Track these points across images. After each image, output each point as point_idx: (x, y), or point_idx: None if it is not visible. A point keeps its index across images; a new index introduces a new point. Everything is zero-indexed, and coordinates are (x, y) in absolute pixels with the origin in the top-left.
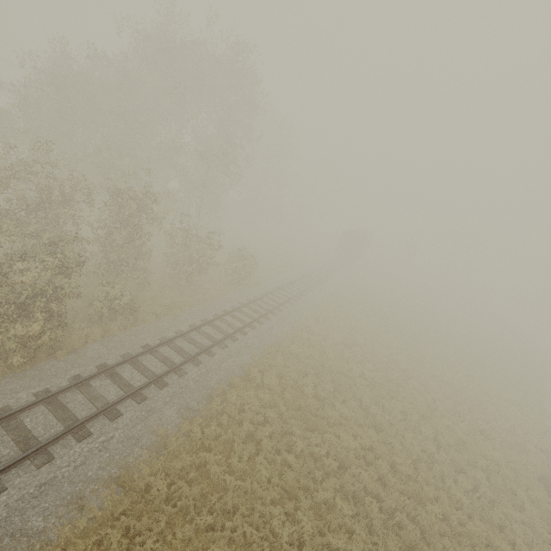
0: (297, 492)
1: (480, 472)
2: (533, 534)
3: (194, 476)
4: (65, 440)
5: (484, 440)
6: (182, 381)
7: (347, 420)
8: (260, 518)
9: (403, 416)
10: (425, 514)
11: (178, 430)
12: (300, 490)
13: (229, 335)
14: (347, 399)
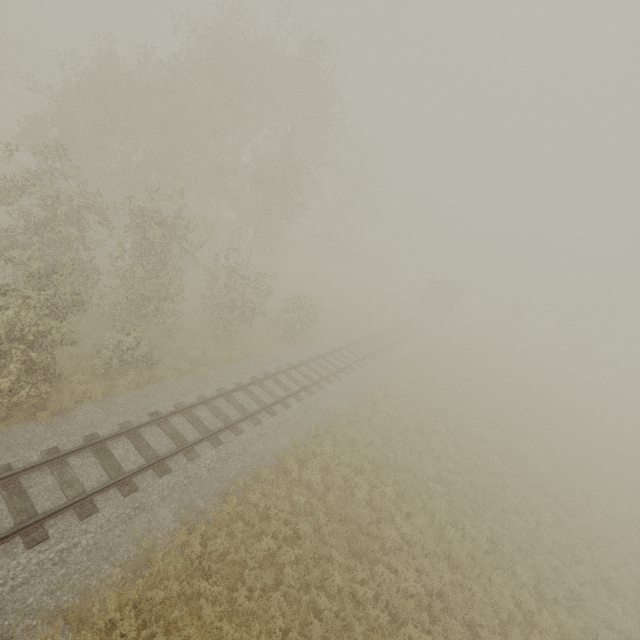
0: None
1: None
2: None
3: (178, 615)
4: (9, 543)
5: (609, 596)
6: (190, 468)
7: (410, 544)
8: None
9: (491, 545)
10: None
11: (171, 540)
12: None
13: (265, 407)
14: (413, 512)
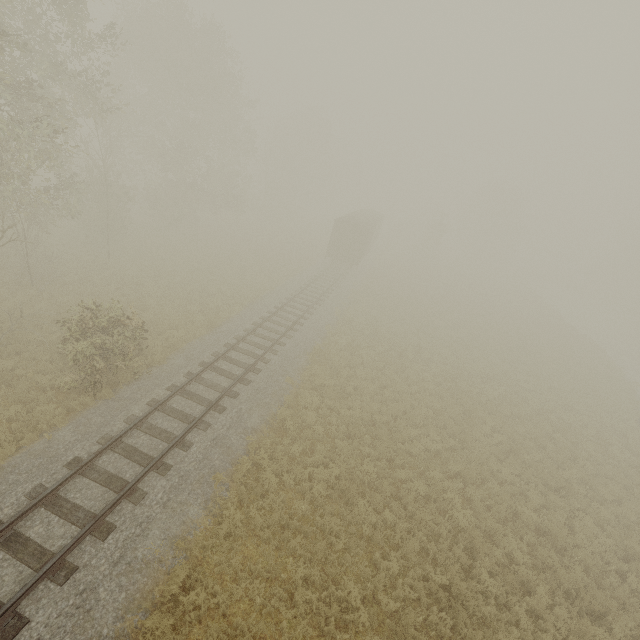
0: None
1: None
2: None
3: None
4: None
5: None
6: None
7: None
8: None
9: None
10: None
11: None
12: None
13: None
14: None
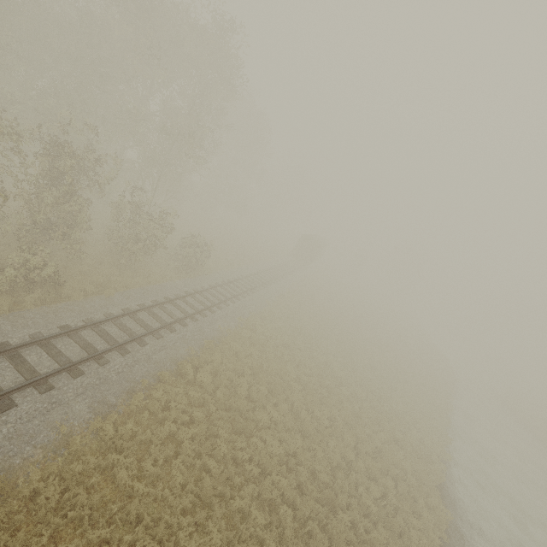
0: (212, 499)
1: (390, 480)
2: (426, 539)
3: (96, 481)
4: None
5: (397, 449)
6: (101, 371)
7: (276, 424)
8: (166, 530)
9: (330, 422)
10: (336, 522)
11: (86, 427)
12: (215, 497)
13: (166, 325)
14: (279, 402)
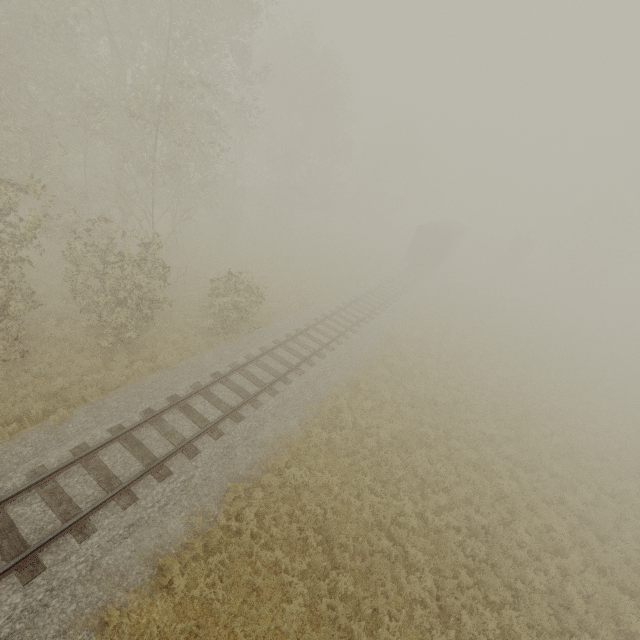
0: None
1: None
2: None
3: None
4: None
5: None
6: None
7: None
8: None
9: None
10: None
11: None
12: None
13: (149, 468)
14: (380, 614)
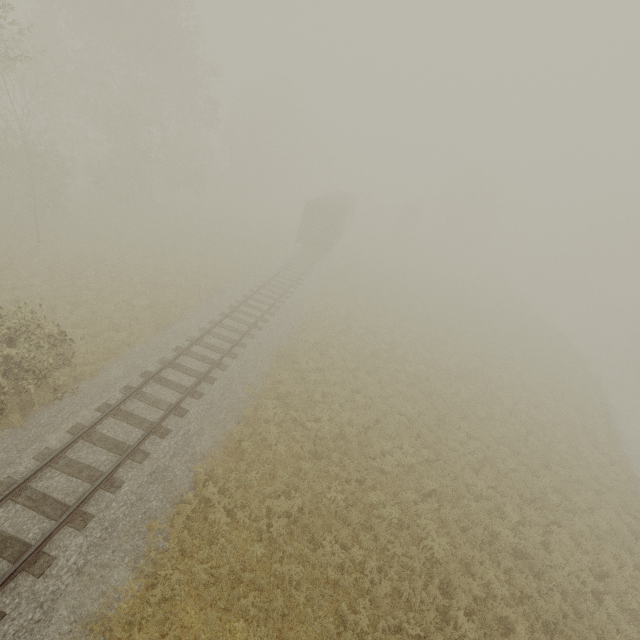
0: None
1: None
2: None
3: None
4: None
5: None
6: None
7: None
8: None
9: None
10: None
11: None
12: None
13: None
14: None
